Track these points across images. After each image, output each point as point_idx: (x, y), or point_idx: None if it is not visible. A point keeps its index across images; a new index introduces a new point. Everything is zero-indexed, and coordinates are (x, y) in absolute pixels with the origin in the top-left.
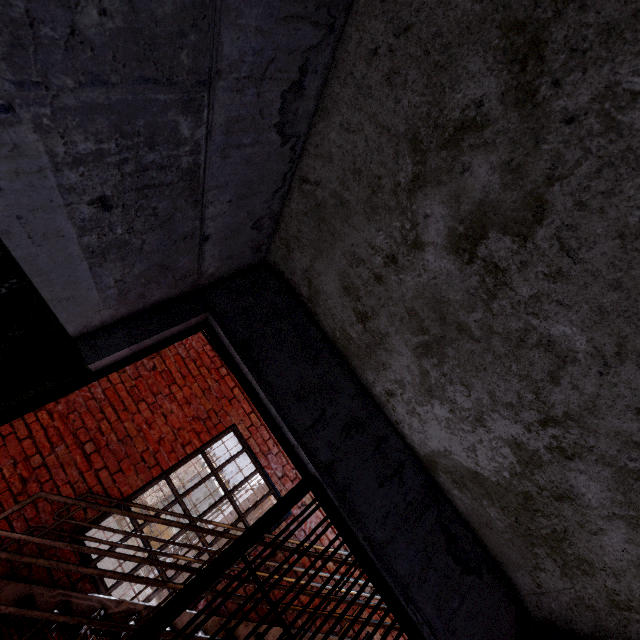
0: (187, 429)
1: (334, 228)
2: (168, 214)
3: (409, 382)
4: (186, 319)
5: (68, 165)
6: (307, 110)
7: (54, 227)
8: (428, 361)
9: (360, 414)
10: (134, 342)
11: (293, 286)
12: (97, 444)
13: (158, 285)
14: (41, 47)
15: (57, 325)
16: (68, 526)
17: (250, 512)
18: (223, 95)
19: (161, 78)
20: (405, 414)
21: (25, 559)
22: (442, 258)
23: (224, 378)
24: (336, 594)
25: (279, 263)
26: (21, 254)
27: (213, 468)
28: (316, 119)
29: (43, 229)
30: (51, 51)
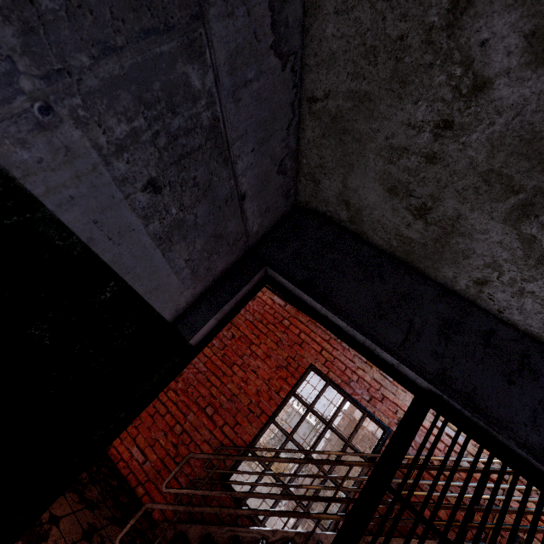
0: (275, 378)
1: (359, 133)
2: (206, 181)
3: (506, 260)
4: (250, 278)
5: (114, 155)
6: (296, 17)
7: (124, 223)
8: (530, 224)
9: (451, 314)
10: (216, 311)
11: (330, 216)
12: (214, 407)
13: (218, 255)
14: (48, 26)
15: (156, 315)
16: (216, 475)
17: (353, 437)
18: (217, 26)
19: (158, 25)
20: (509, 298)
21: (196, 509)
22: (522, 83)
23: (289, 328)
24: (477, 504)
25: (310, 201)
26: (109, 257)
27: (307, 405)
28: (307, 24)
29: (116, 228)
30: (58, 28)
